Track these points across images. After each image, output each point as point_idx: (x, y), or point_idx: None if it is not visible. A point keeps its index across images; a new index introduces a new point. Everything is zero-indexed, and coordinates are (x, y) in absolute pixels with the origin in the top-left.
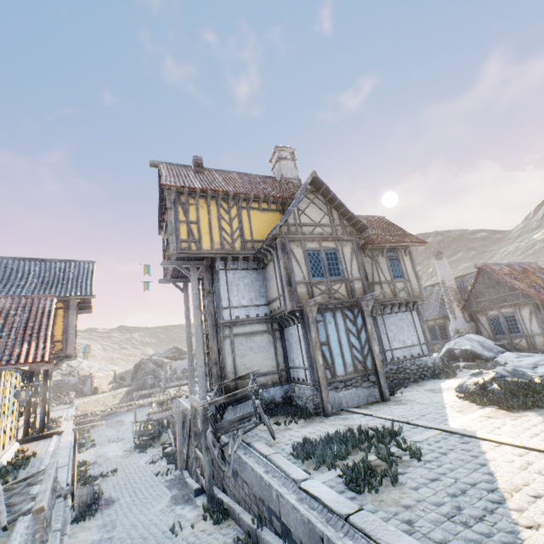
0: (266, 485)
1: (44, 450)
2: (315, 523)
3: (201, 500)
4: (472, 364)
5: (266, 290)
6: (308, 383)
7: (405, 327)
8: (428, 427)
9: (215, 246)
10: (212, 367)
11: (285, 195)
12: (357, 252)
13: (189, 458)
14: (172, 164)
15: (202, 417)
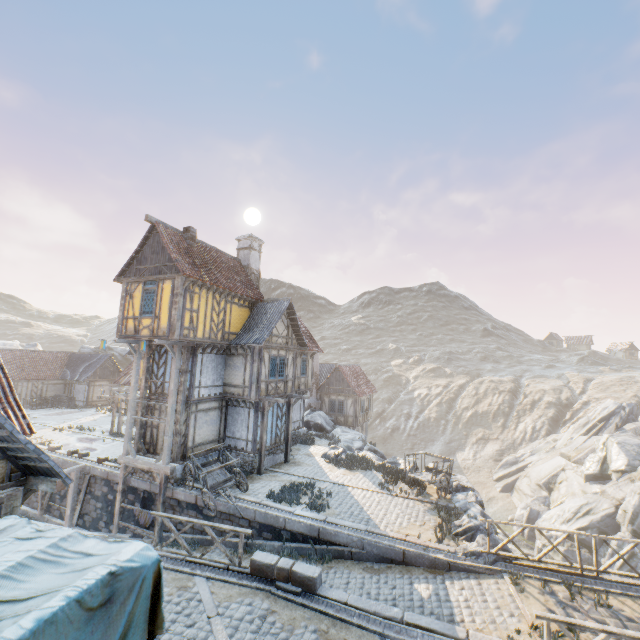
0: (273, 516)
1: None
2: (315, 524)
3: None
4: (320, 434)
5: (225, 373)
6: (248, 452)
7: (296, 408)
8: (324, 481)
9: (206, 335)
10: (178, 437)
11: (257, 295)
12: (295, 359)
13: (84, 514)
14: (166, 225)
15: (165, 478)
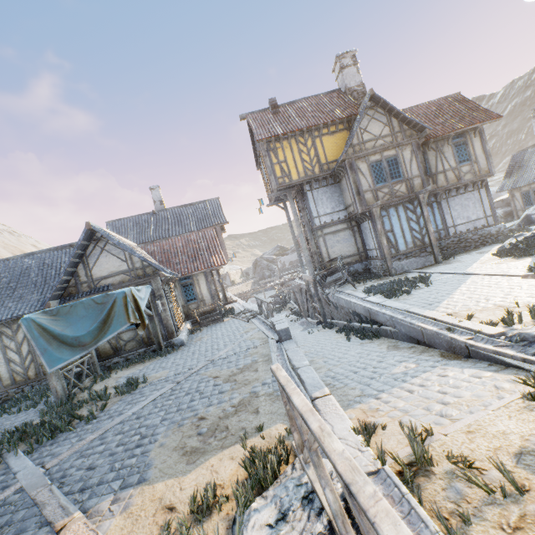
0: (349, 302)
1: (235, 307)
2: (366, 306)
3: (320, 326)
4: None
5: (343, 198)
6: (378, 258)
7: (471, 205)
8: (449, 273)
9: (301, 176)
10: (314, 256)
11: (349, 112)
12: (416, 152)
13: (309, 311)
14: (254, 112)
15: (313, 284)
